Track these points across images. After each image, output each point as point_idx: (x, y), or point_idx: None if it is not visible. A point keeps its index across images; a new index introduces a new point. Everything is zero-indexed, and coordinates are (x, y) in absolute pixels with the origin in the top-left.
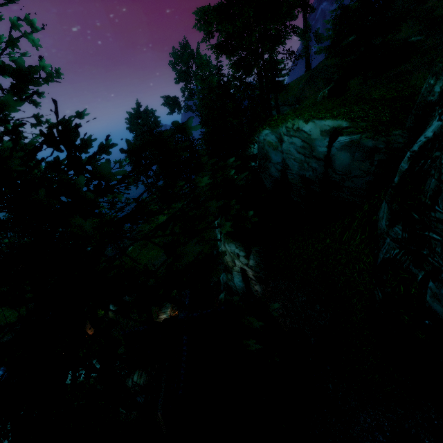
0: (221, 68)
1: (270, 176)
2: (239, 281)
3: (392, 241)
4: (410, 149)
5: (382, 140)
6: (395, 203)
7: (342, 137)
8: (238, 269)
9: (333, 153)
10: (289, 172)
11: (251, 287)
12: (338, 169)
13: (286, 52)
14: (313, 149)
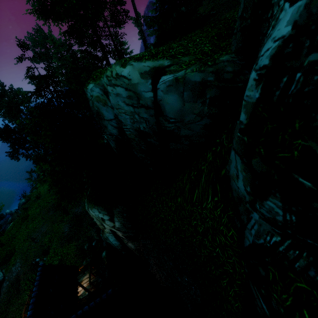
0: (70, 45)
1: (110, 134)
2: (113, 240)
3: (265, 221)
4: (255, 66)
5: (210, 71)
6: (256, 157)
7: (165, 76)
8: (108, 231)
9: (160, 97)
10: (125, 128)
11: (126, 244)
12: (170, 116)
13: (114, 20)
14: (139, 97)
